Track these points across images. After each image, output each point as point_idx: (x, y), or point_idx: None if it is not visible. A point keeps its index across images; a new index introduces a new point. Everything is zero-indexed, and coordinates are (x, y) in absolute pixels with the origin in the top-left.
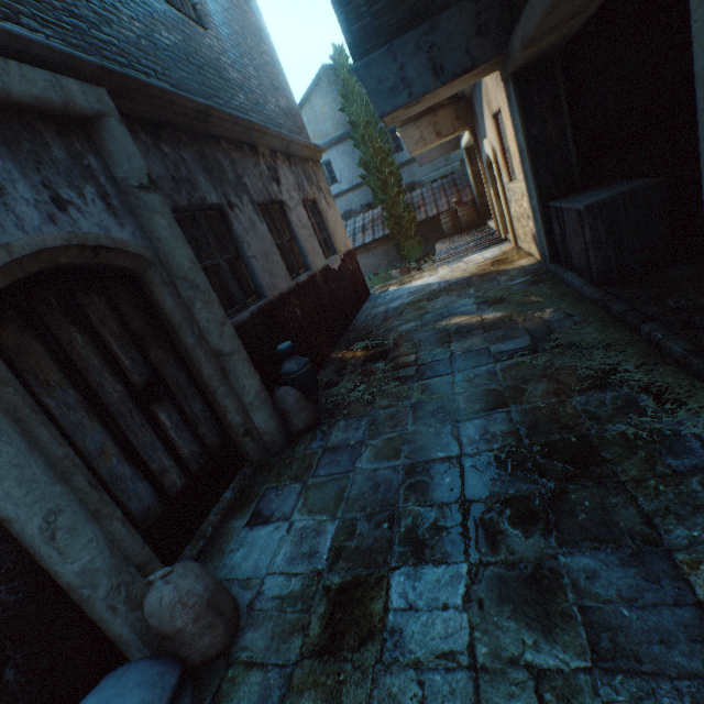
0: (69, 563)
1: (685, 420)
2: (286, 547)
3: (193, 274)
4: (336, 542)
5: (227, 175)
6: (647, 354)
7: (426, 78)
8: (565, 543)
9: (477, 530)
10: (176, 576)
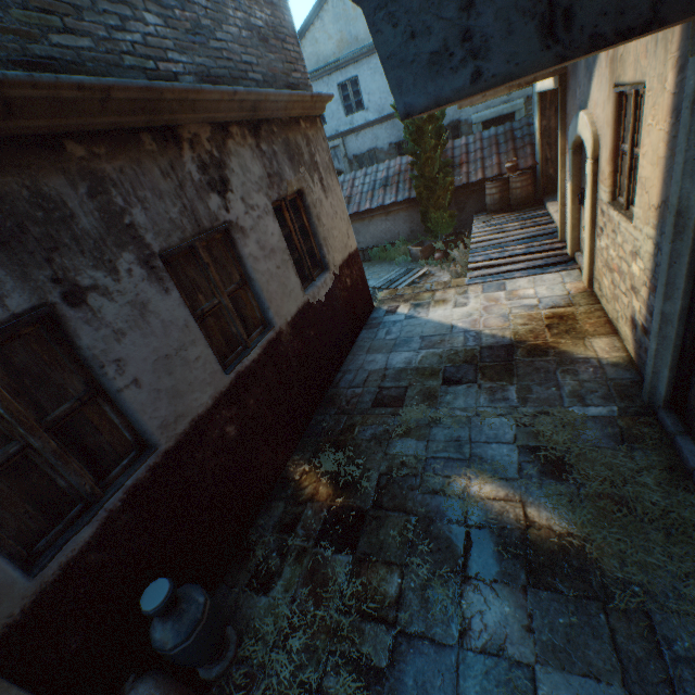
0: None
1: None
2: None
3: None
4: None
5: (73, 224)
6: None
7: (522, 38)
8: None
9: None
10: None
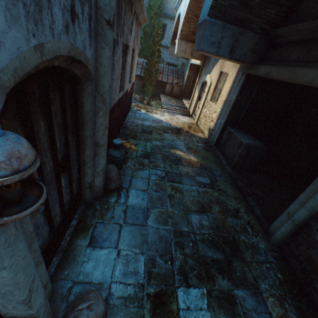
0: (31, 311)
1: (259, 241)
2: (119, 266)
3: (106, 94)
4: (147, 268)
5: (121, 20)
6: (247, 208)
7: (226, 50)
8: (235, 284)
9: (206, 273)
10: (95, 305)
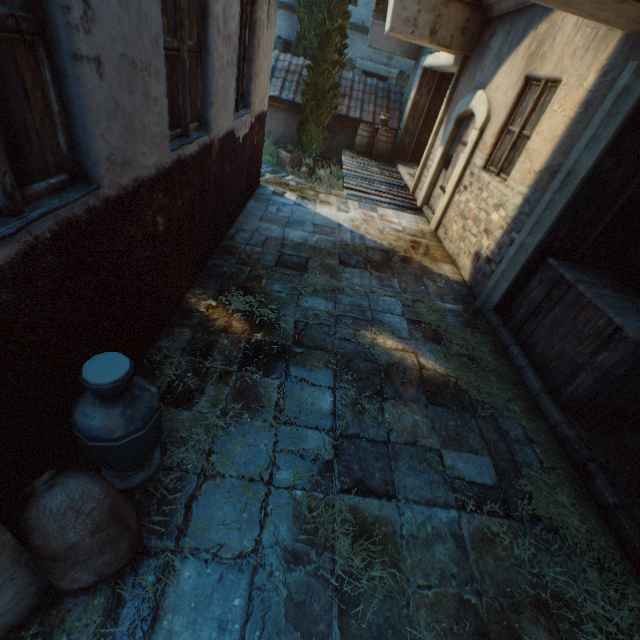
0: None
1: None
2: None
3: None
4: None
5: None
6: None
7: None
8: None
9: None
10: None
